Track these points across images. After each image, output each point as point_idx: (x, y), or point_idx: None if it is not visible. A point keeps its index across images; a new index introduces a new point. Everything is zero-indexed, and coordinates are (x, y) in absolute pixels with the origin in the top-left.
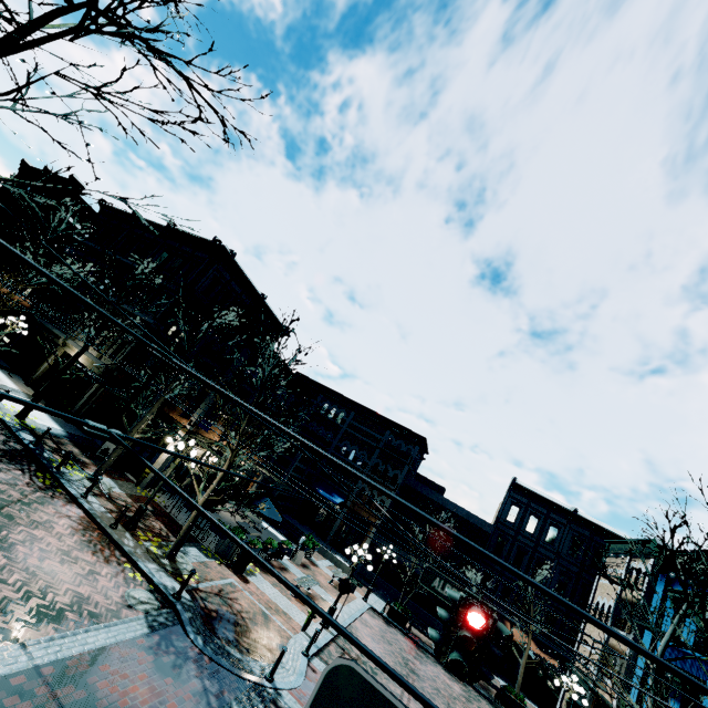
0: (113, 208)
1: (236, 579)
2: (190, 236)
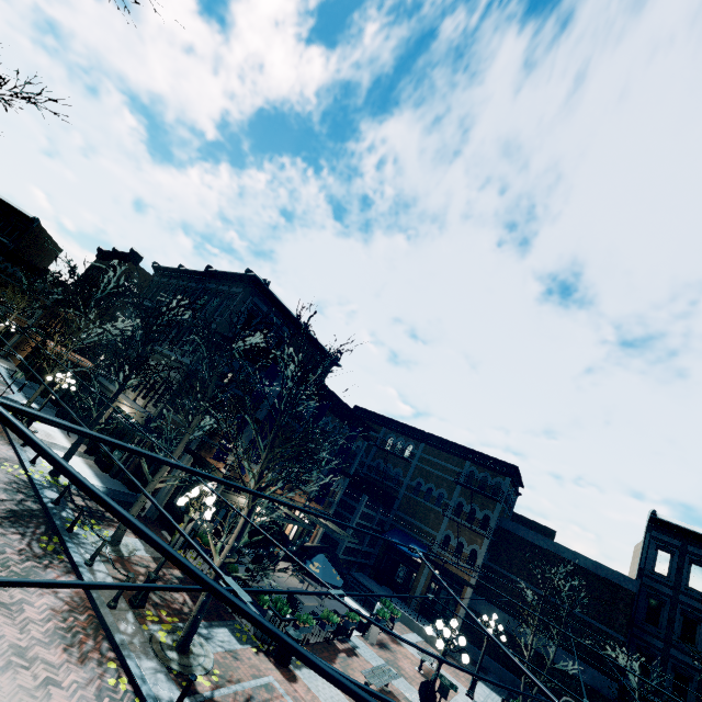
0: (163, 267)
1: (277, 675)
2: (225, 274)
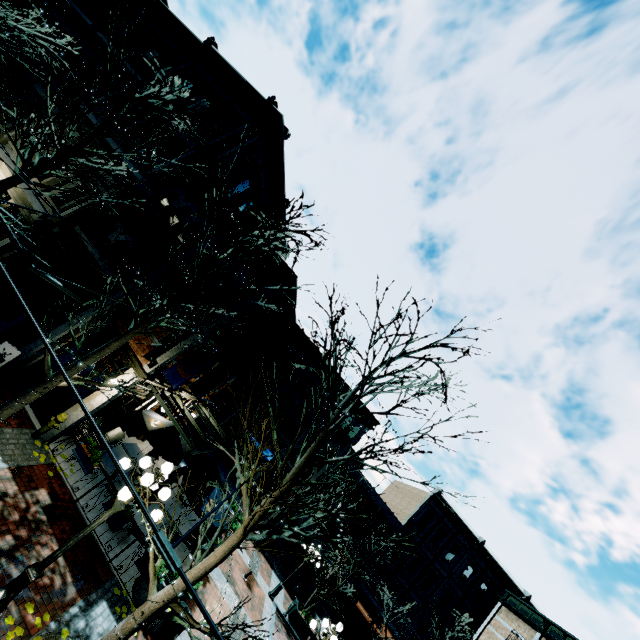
0: None
1: None
2: (235, 75)
